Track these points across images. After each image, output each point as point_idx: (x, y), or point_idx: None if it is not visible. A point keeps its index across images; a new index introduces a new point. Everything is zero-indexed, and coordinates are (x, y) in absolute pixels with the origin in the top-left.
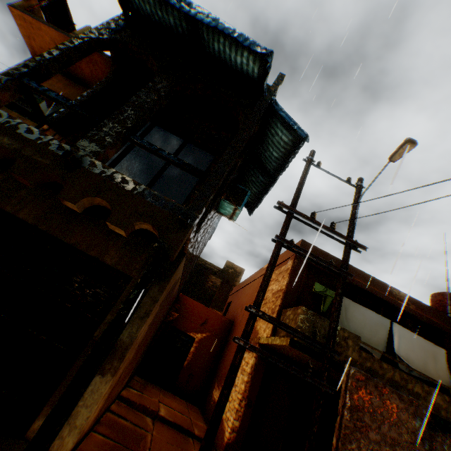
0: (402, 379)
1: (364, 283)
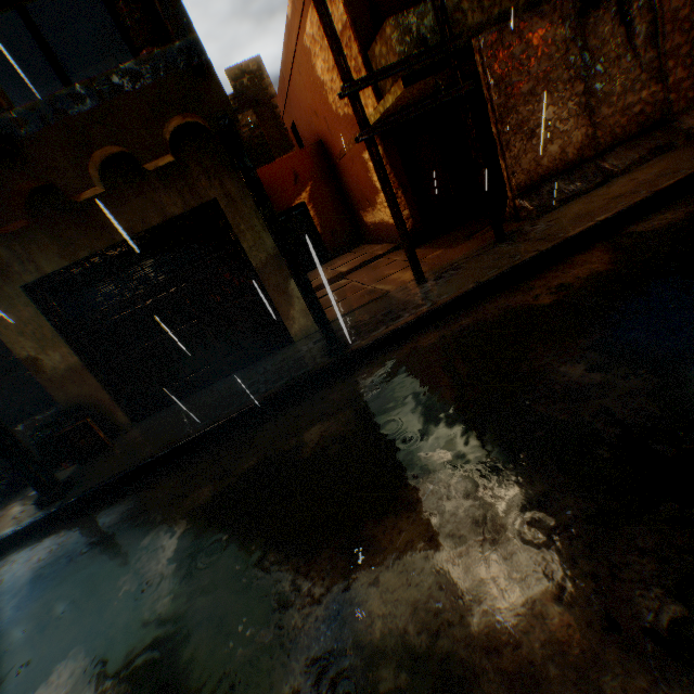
0: None
1: None
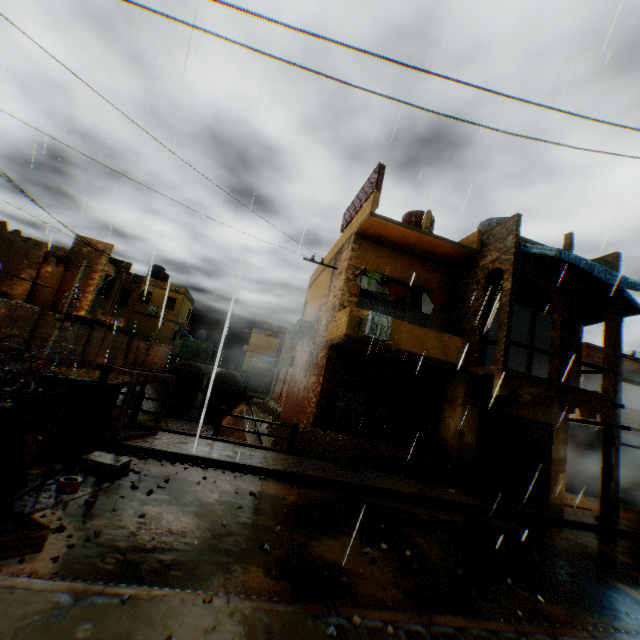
0: None
1: (627, 364)
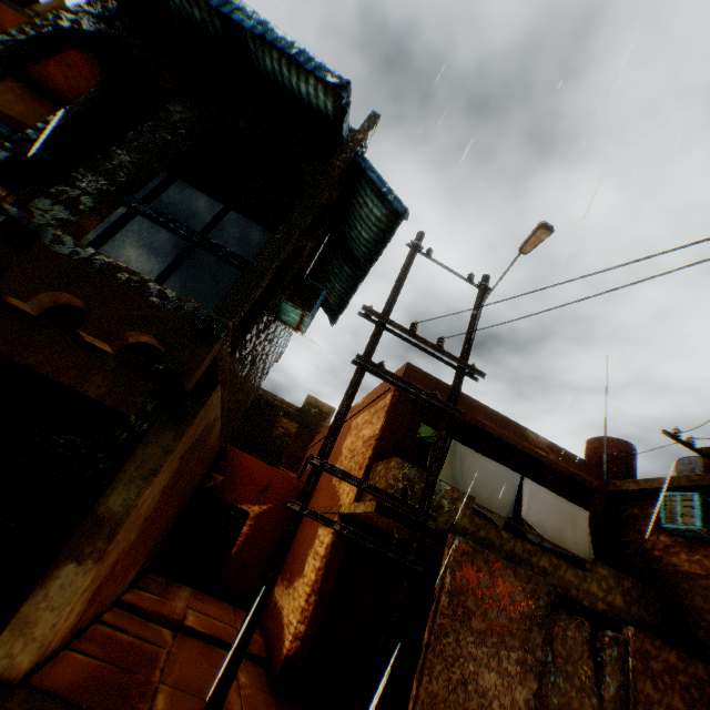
0: (526, 551)
1: (492, 425)
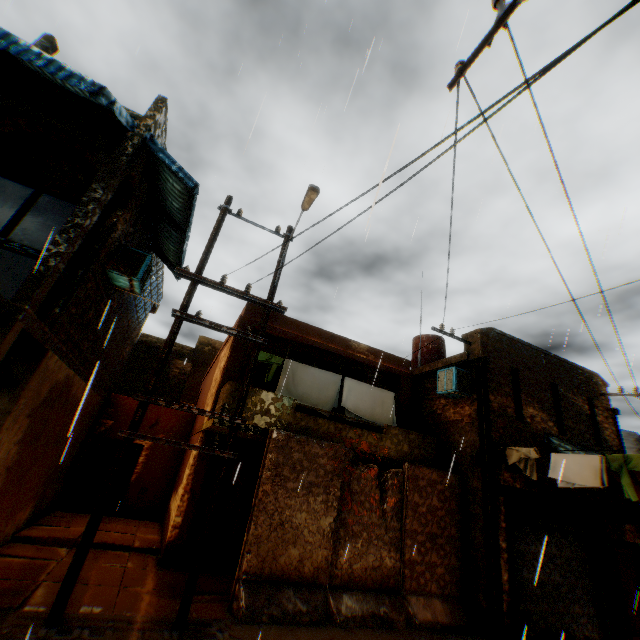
0: (338, 429)
1: (322, 342)
